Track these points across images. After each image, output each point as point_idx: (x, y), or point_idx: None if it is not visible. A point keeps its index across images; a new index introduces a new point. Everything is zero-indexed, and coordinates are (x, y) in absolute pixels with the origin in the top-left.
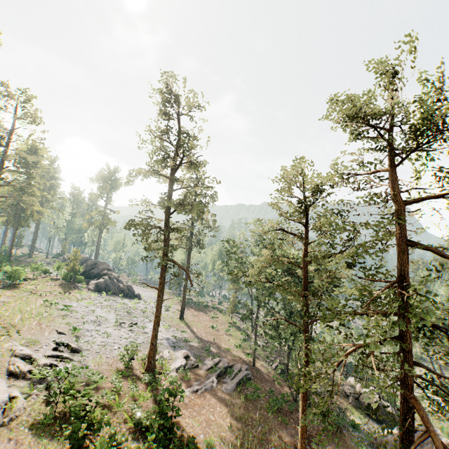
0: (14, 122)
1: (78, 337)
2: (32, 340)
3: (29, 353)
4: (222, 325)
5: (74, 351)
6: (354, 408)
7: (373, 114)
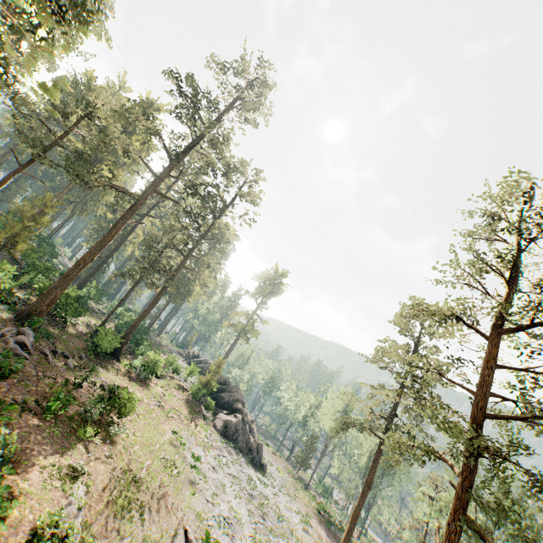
0: (235, 197)
1: None
2: None
3: None
4: None
5: None
6: None
7: None
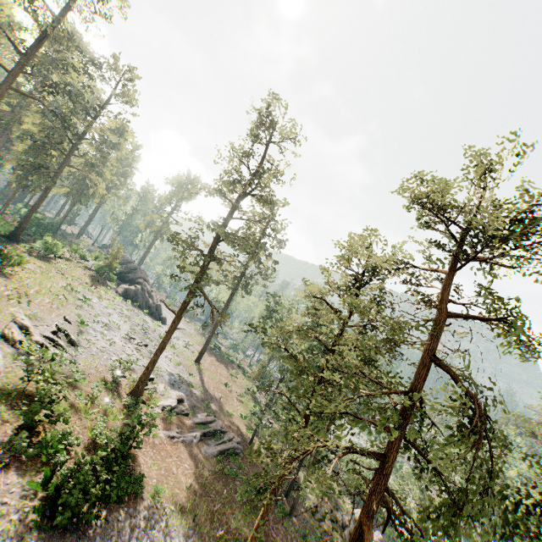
0: (110, 96)
1: (82, 332)
2: (37, 315)
3: (28, 324)
4: (238, 388)
5: (71, 342)
6: None
7: (444, 205)
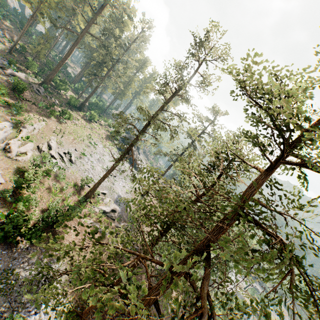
0: (136, 38)
1: (80, 158)
2: (61, 143)
3: (52, 145)
4: None
5: (70, 160)
6: None
7: (268, 91)
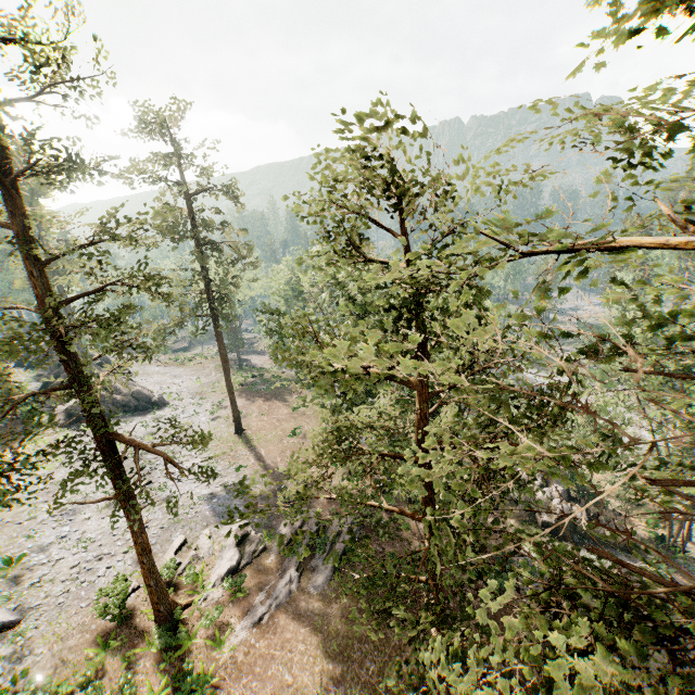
0: None
1: (17, 582)
2: None
3: None
4: (312, 421)
5: (2, 629)
6: (526, 526)
7: None
